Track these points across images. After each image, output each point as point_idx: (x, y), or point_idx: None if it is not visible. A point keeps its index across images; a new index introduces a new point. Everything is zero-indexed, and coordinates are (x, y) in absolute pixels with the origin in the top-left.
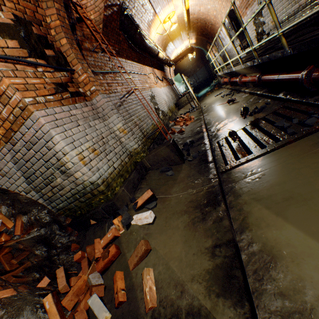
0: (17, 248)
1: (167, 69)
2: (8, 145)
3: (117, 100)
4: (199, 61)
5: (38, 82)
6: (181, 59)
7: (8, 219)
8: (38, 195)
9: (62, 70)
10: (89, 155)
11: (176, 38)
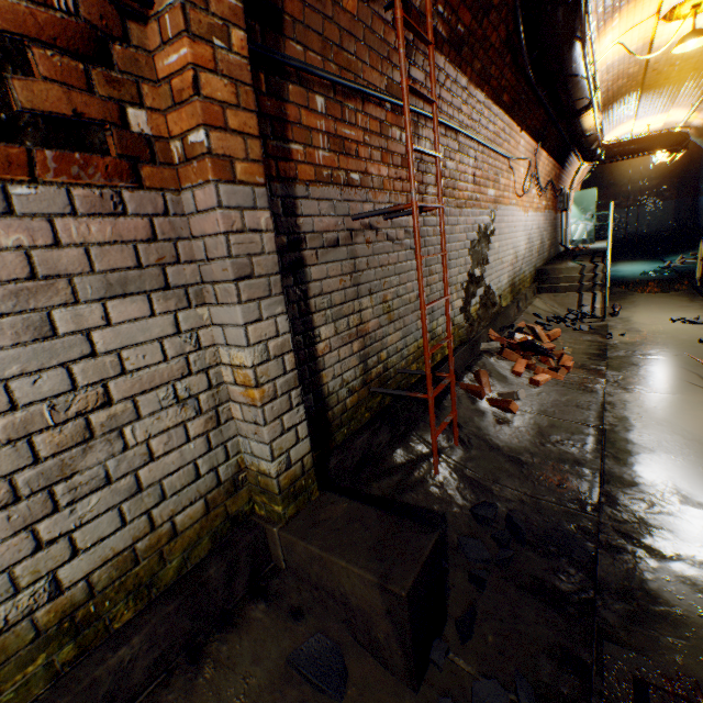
0: None
1: (574, 162)
2: None
3: (337, 220)
4: (671, 178)
5: None
6: (632, 155)
7: None
8: None
9: None
10: None
11: (659, 88)
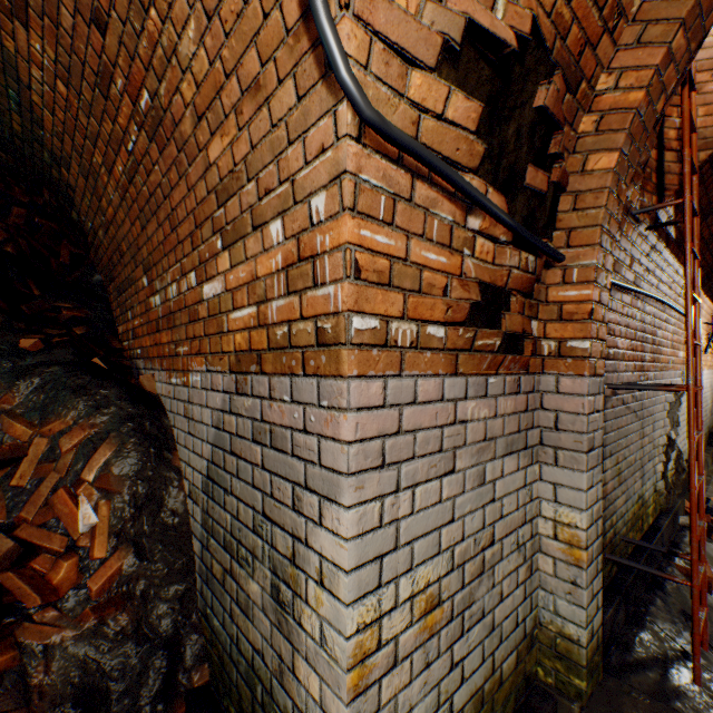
0: (25, 672)
1: None
2: (231, 378)
3: None
4: None
5: (439, 263)
6: None
7: (108, 529)
8: (201, 530)
9: (530, 246)
10: (402, 630)
11: None
